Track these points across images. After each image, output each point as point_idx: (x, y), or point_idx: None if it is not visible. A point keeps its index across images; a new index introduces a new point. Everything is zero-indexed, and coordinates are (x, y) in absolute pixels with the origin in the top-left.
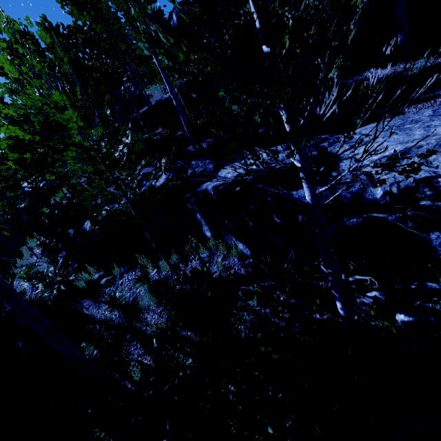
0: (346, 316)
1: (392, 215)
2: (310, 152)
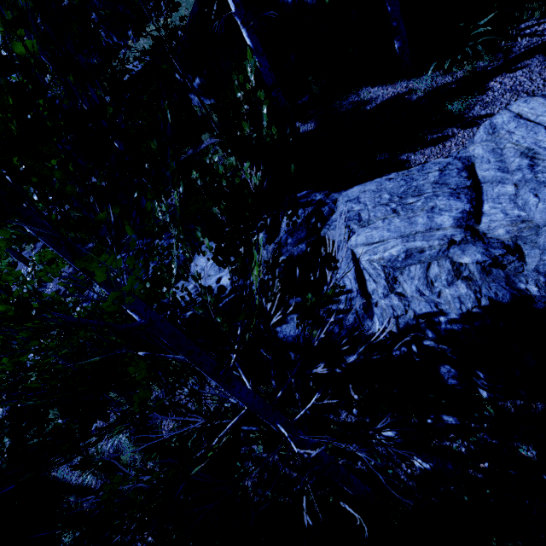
0: (354, 494)
1: (396, 350)
2: (297, 245)
